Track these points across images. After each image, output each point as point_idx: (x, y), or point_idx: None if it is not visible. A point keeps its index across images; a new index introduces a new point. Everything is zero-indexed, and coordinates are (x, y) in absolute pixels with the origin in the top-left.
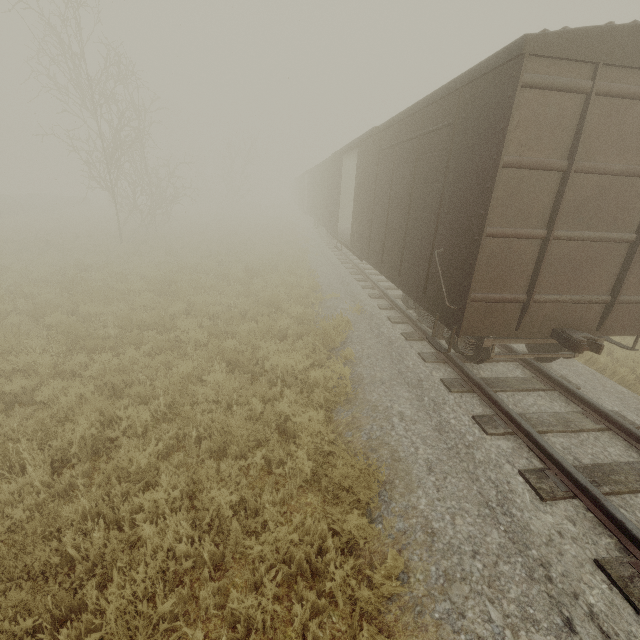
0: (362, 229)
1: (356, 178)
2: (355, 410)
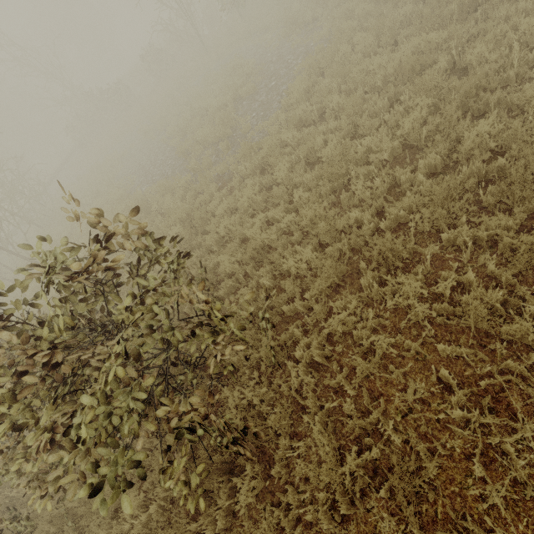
0: None
1: None
2: None
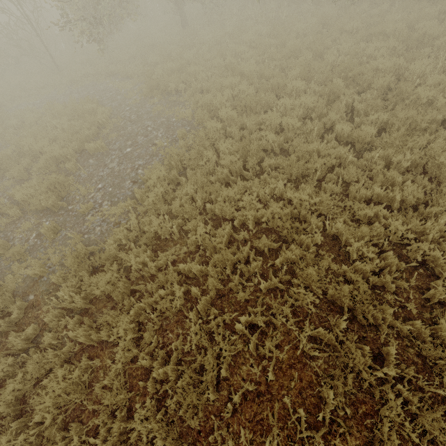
0: None
1: None
2: None
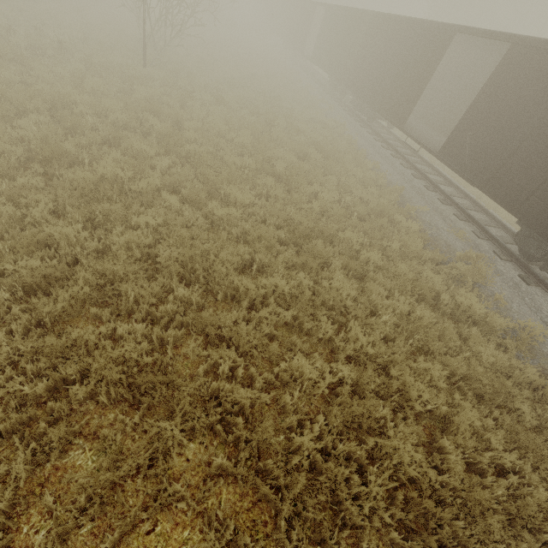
0: (482, 151)
1: (488, 84)
2: (541, 361)
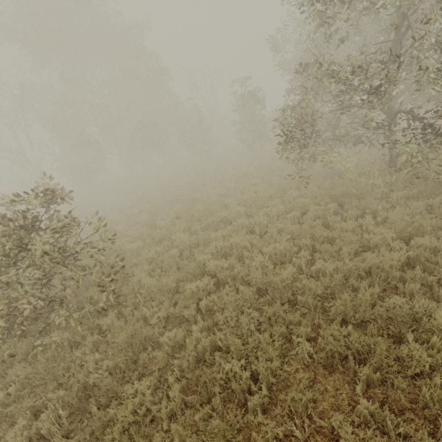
0: None
1: None
2: None
